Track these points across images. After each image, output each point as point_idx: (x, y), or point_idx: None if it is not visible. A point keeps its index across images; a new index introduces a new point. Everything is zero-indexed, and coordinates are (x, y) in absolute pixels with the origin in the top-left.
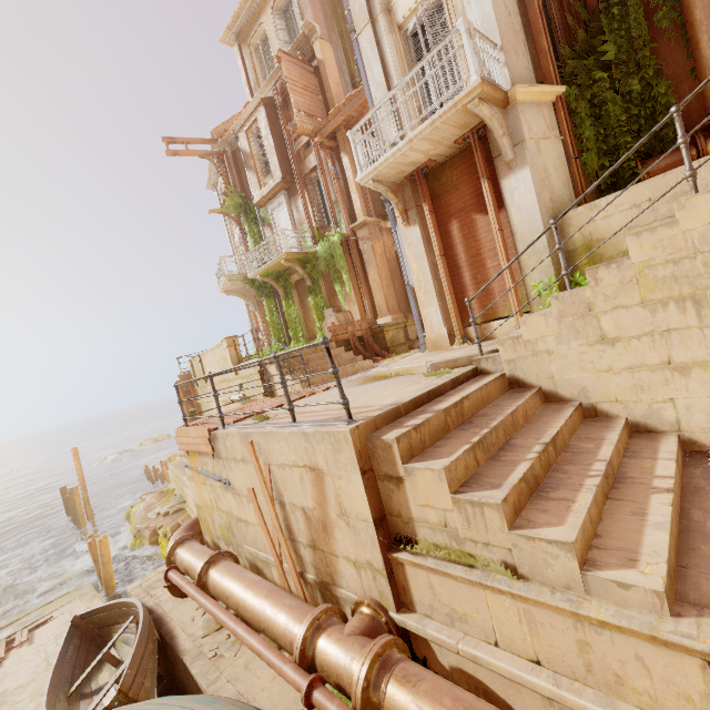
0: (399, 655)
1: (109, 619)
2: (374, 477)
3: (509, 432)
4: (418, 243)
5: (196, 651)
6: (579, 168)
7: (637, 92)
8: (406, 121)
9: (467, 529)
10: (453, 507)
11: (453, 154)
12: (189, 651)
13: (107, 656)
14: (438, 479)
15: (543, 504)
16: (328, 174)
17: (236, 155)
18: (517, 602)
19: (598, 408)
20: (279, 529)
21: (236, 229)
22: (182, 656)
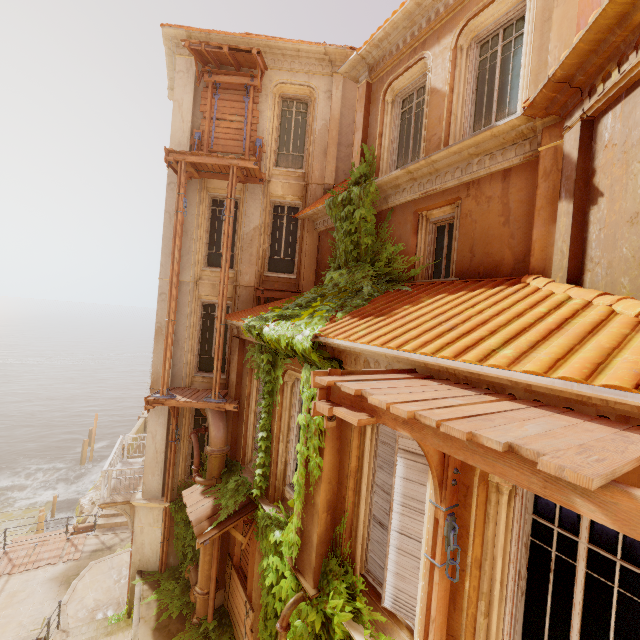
0: None
1: None
2: None
3: None
4: None
5: None
6: (165, 548)
7: None
8: None
9: None
10: None
11: None
12: None
13: None
14: None
15: None
16: None
17: None
18: None
19: None
20: None
21: None
22: None
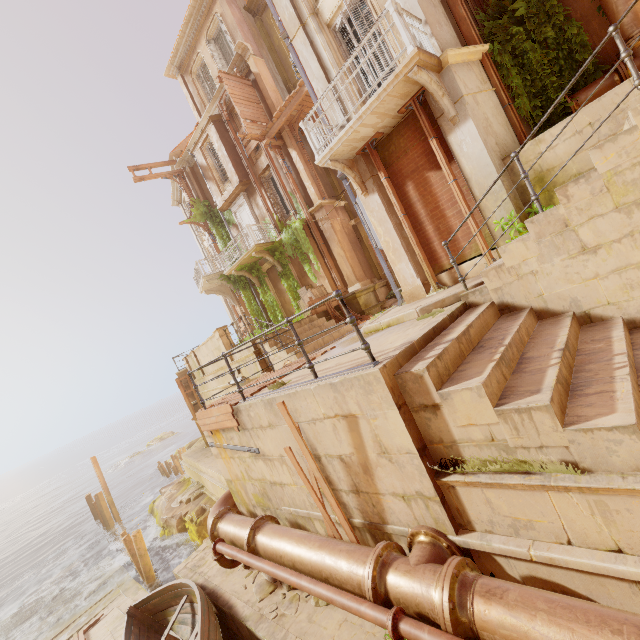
0: (473, 572)
1: (162, 604)
2: (408, 410)
3: (520, 348)
4: (380, 208)
5: (257, 615)
6: (515, 112)
7: (552, 38)
8: (349, 104)
9: (517, 438)
10: (497, 420)
11: (397, 124)
12: (250, 617)
13: (168, 638)
14: (478, 396)
15: (583, 400)
16: (280, 170)
17: (195, 171)
18: (586, 496)
19: (592, 314)
20: (321, 480)
21: (205, 235)
22: (245, 622)
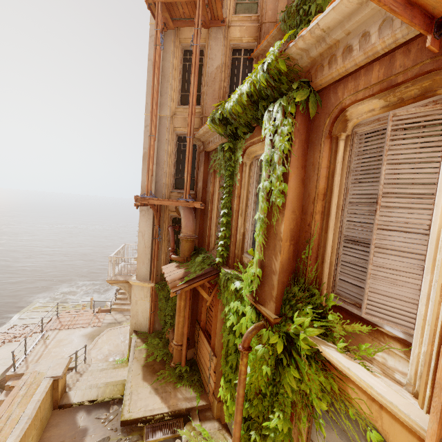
0: None
1: None
2: None
3: None
4: None
5: None
6: (152, 316)
7: None
8: None
9: None
10: None
11: None
12: None
13: None
14: None
15: None
16: None
17: None
18: None
19: None
20: None
21: None
22: None
